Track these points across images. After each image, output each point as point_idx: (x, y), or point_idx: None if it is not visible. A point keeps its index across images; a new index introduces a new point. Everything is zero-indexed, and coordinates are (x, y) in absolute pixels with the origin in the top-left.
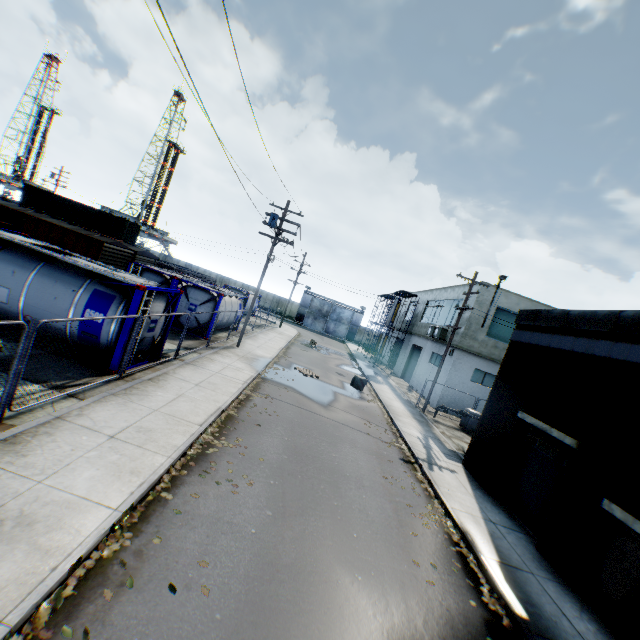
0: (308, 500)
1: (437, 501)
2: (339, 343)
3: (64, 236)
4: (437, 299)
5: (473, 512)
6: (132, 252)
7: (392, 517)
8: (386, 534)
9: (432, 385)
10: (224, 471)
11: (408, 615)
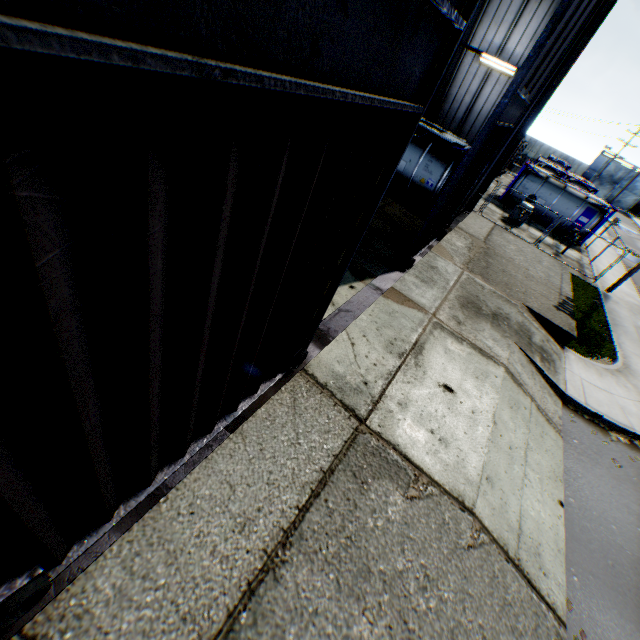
0: None
1: None
2: (623, 217)
3: None
4: None
5: None
6: (520, 143)
7: None
8: None
9: None
10: None
11: None
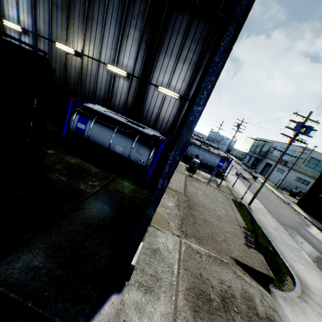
0: (275, 206)
1: (295, 211)
2: None
3: None
4: (281, 147)
5: (304, 214)
6: None
7: (289, 212)
8: (290, 214)
9: (281, 181)
10: (259, 199)
11: (301, 223)
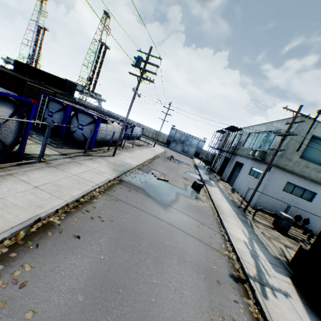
0: None
1: None
2: (189, 158)
3: (3, 77)
4: (257, 131)
5: None
6: (53, 92)
7: None
8: None
9: (253, 192)
10: None
11: None
